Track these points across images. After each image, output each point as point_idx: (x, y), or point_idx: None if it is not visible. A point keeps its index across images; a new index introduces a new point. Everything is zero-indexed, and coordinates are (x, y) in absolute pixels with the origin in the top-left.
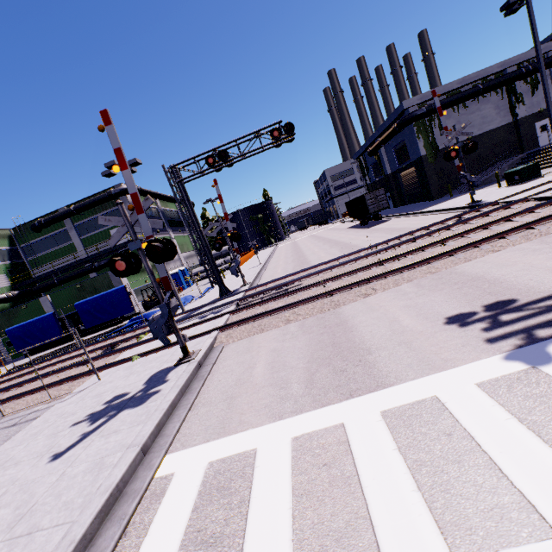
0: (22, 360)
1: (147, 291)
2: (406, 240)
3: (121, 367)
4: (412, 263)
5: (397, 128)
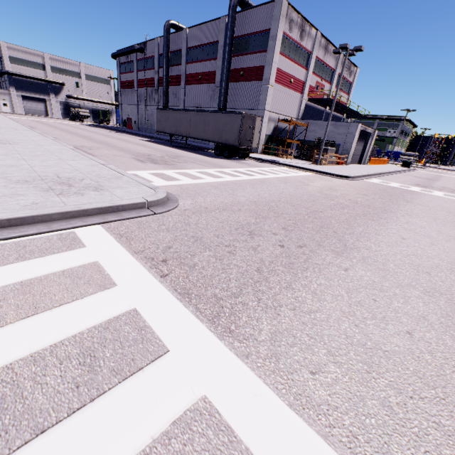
0: None
1: None
2: None
3: None
4: None
5: None
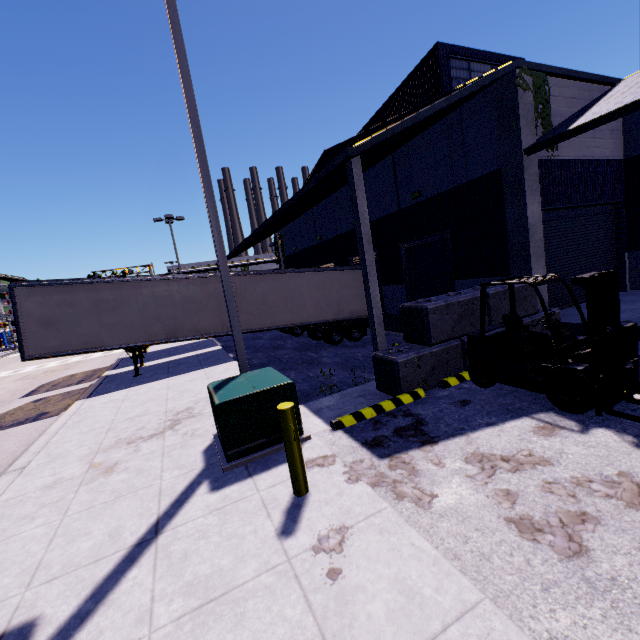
0: None
1: None
2: None
3: None
4: None
5: None
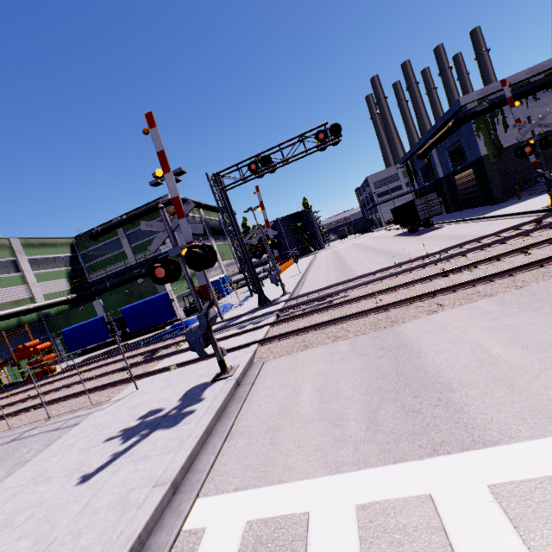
0: (76, 360)
1: (188, 298)
2: (472, 248)
3: (158, 377)
4: (489, 275)
5: (452, 127)
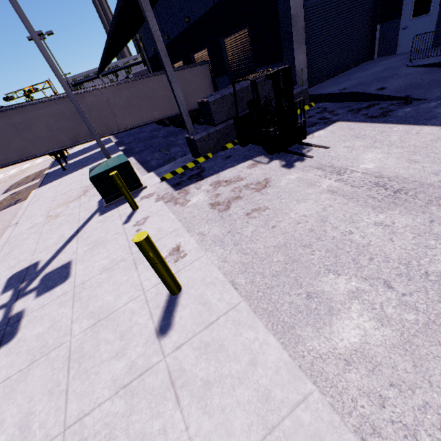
0: None
1: None
2: None
3: None
4: None
5: None
